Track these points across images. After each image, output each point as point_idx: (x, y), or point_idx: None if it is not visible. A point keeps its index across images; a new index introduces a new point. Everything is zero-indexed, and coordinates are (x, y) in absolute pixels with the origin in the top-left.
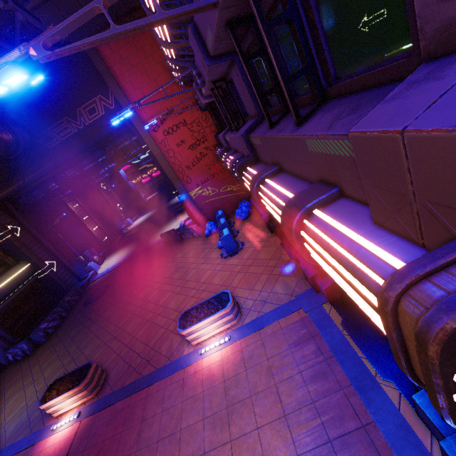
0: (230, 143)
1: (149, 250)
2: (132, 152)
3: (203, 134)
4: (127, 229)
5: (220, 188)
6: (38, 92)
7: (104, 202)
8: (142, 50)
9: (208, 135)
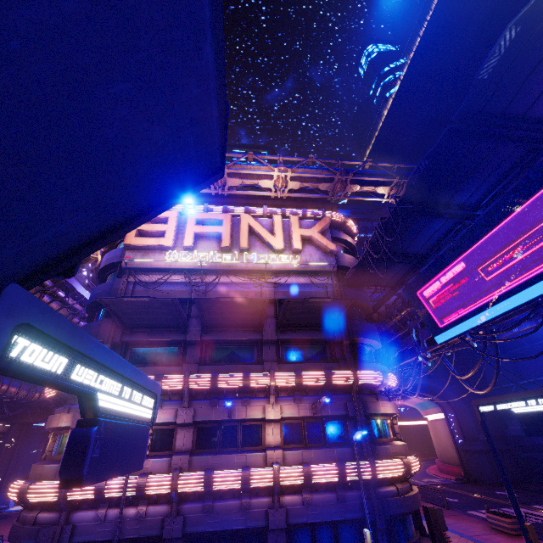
0: None
1: None
2: None
3: None
4: None
5: None
6: None
7: None
8: None
9: None
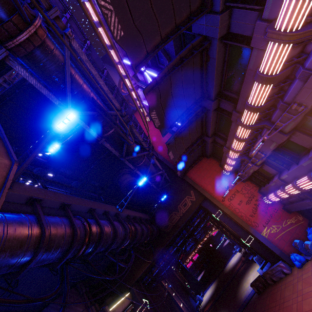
0: (288, 178)
1: (246, 306)
2: (200, 226)
3: (250, 193)
4: (201, 306)
5: (281, 224)
6: (160, 205)
7: (177, 282)
8: (205, 169)
9: (254, 193)
